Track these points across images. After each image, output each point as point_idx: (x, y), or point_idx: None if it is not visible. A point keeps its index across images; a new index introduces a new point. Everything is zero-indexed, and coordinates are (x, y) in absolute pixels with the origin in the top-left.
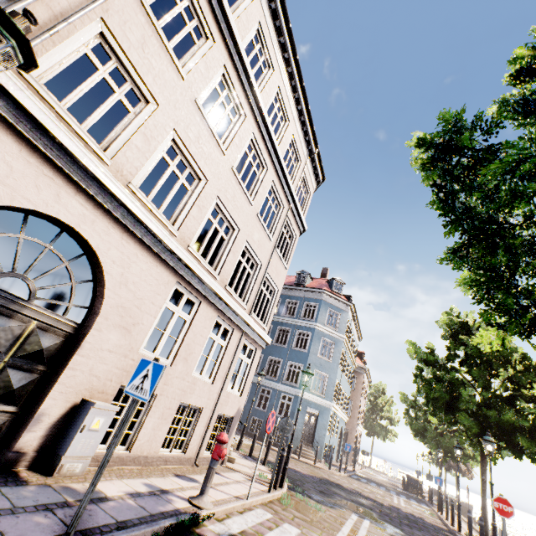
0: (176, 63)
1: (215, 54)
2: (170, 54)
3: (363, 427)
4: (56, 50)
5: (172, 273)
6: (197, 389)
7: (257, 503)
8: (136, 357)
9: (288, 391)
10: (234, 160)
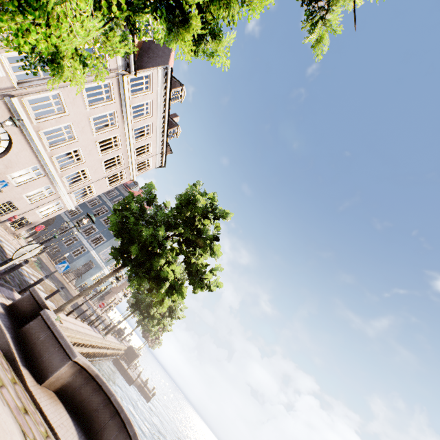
0: (87, 106)
1: (113, 106)
2: (86, 103)
3: (129, 302)
4: (38, 95)
5: (38, 161)
6: (22, 201)
7: (14, 246)
8: (4, 176)
9: (87, 246)
10: (100, 139)
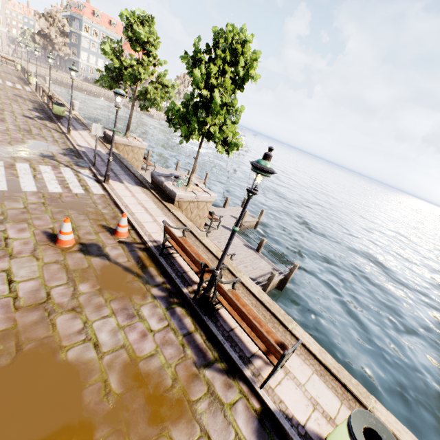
0: None
1: None
2: None
3: None
4: None
5: None
6: None
7: None
8: None
9: None
10: None
